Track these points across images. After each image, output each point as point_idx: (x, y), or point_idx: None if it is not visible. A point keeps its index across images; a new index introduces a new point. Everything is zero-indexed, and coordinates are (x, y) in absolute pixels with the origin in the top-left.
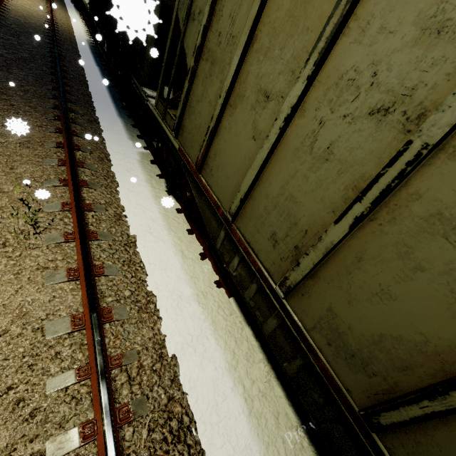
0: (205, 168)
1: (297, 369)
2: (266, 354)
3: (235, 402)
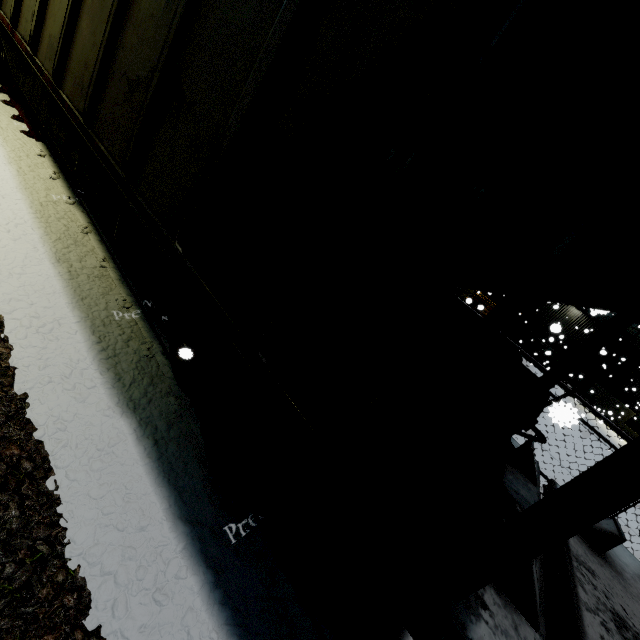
0: (4, 1)
1: (49, 115)
2: (62, 171)
3: (4, 167)
